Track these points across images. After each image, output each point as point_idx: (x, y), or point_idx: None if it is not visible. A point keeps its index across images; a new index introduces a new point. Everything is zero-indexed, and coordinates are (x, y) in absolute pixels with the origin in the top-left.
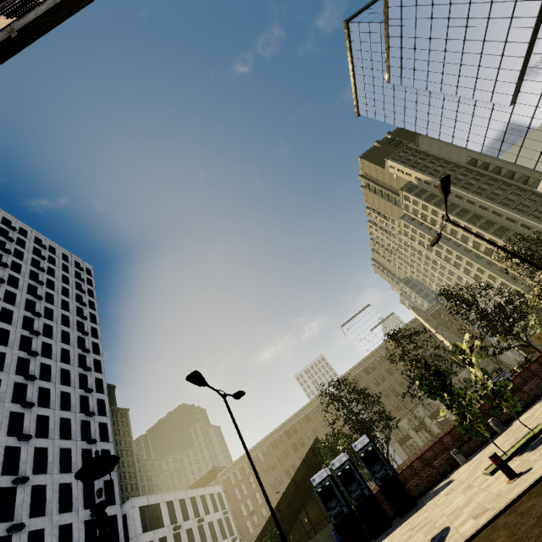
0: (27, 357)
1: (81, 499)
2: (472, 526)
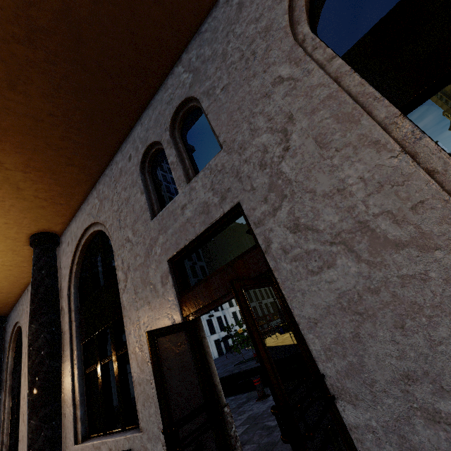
0: None
1: (191, 273)
2: None
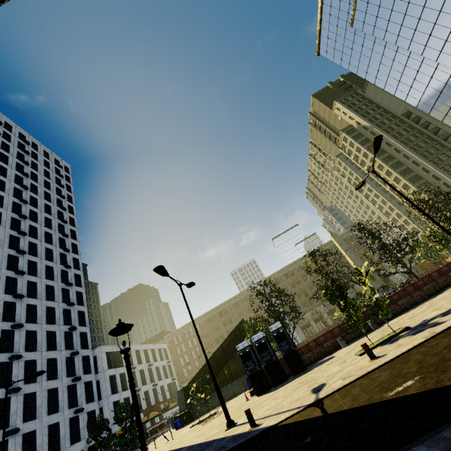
0: (17, 236)
1: (63, 343)
2: (340, 384)
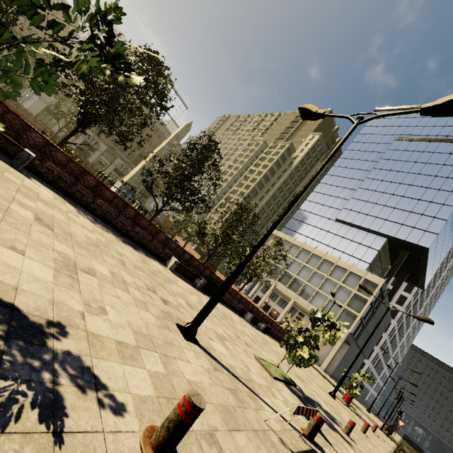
0: None
1: None
2: None
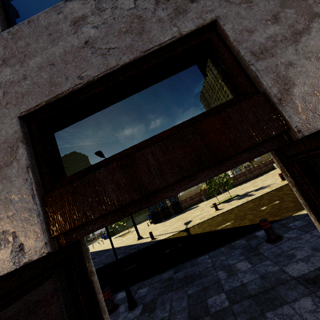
0: None
1: None
2: (198, 221)
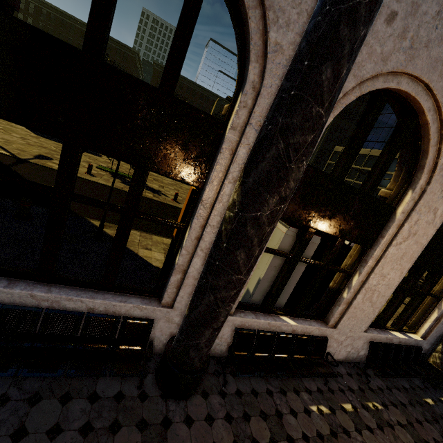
0: None
1: None
2: (51, 165)
